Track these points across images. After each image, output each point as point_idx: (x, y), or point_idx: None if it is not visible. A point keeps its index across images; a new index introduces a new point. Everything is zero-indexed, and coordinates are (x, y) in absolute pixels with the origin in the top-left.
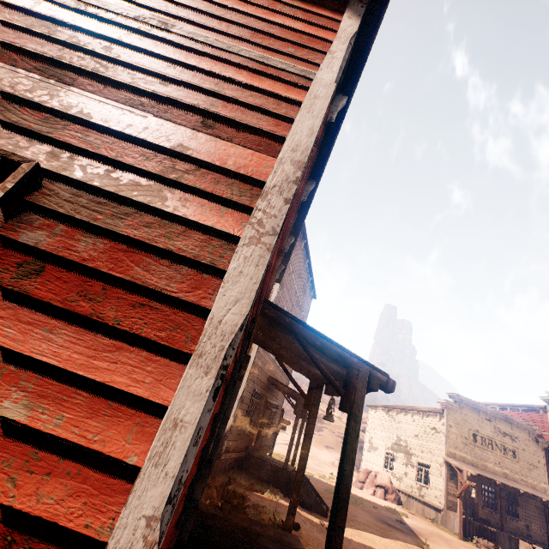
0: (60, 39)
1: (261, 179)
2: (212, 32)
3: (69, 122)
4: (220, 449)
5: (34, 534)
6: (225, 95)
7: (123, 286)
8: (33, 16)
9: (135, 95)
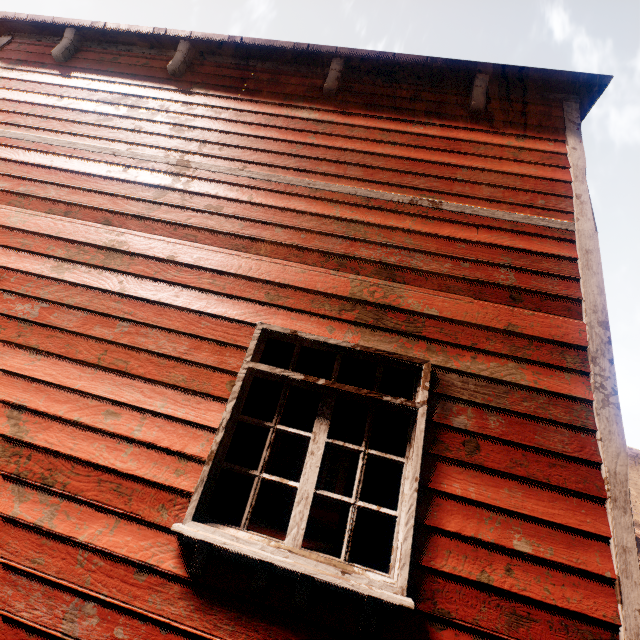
0: (373, 240)
1: (582, 345)
2: (470, 199)
3: (422, 318)
4: None
5: (575, 621)
6: (515, 266)
7: (533, 451)
8: (341, 222)
9: (451, 282)
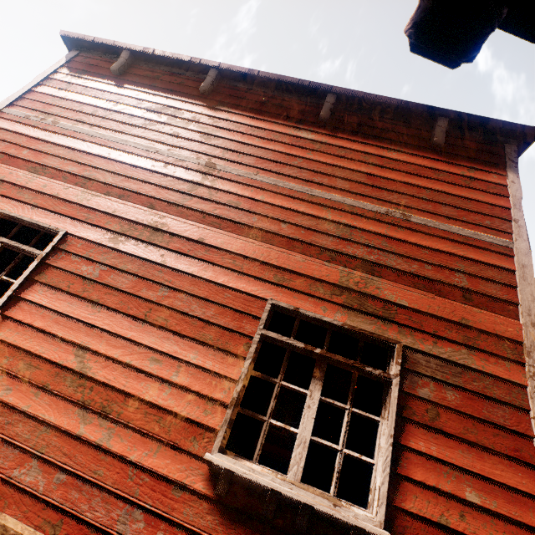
0: (357, 241)
1: (519, 340)
2: (432, 215)
3: (395, 307)
4: None
5: None
6: (467, 272)
7: (481, 422)
8: (332, 223)
9: (417, 279)
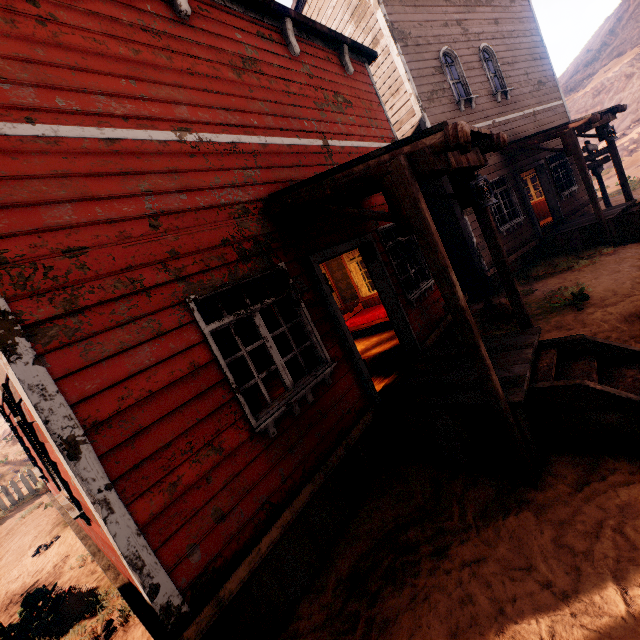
0: None
1: None
2: None
3: None
4: (481, 271)
5: None
6: None
7: None
8: None
9: None
